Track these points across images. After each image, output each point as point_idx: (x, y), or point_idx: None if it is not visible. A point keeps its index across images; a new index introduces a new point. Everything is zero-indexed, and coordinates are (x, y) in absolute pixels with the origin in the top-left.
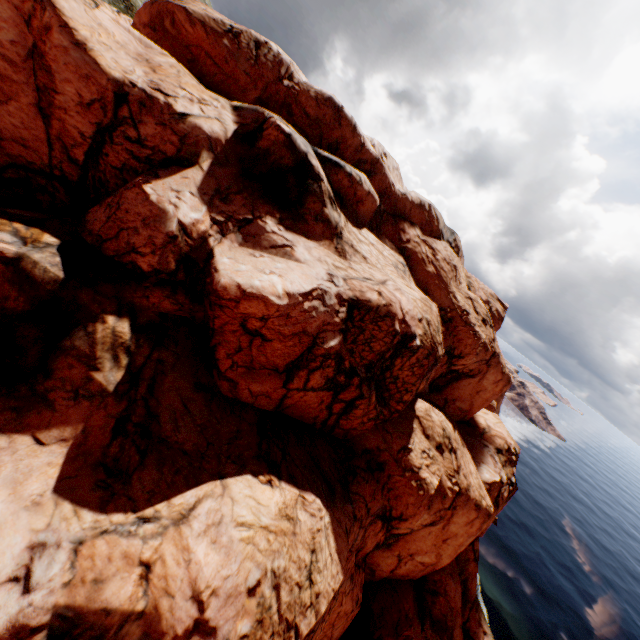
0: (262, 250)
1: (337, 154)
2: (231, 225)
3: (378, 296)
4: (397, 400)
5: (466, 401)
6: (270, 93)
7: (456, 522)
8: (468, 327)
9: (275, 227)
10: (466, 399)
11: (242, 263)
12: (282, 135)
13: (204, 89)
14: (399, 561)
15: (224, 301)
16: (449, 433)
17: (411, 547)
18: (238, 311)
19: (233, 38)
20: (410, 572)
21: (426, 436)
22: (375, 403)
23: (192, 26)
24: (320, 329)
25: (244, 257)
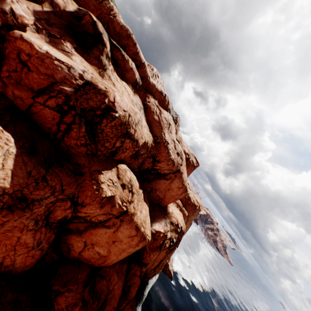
0: (56, 49)
1: (124, 51)
2: (45, 32)
3: (104, 87)
4: (102, 144)
5: (162, 193)
6: (102, 16)
7: (122, 232)
8: (166, 148)
9: (70, 47)
10: (162, 191)
11: (37, 39)
12: (91, 19)
13: None
14: (85, 246)
15: (10, 37)
16: (133, 184)
17: (94, 239)
18: (16, 45)
19: None
20: (91, 258)
21: (118, 177)
22: (85, 134)
23: None
24: (63, 80)
25: (42, 42)
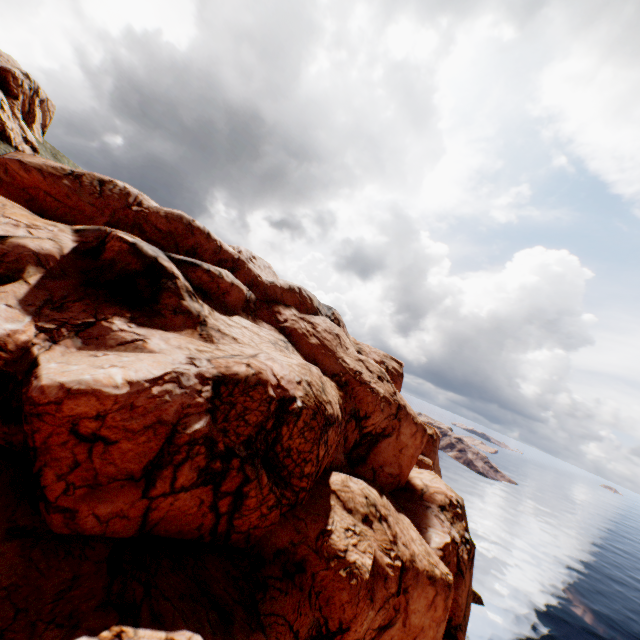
0: (108, 349)
1: (197, 258)
2: (66, 330)
3: (246, 367)
4: (299, 475)
5: (393, 464)
6: (119, 217)
7: (416, 610)
8: (364, 385)
9: (125, 325)
10: (393, 462)
11: (75, 364)
12: (126, 244)
13: (40, 218)
14: None
15: (42, 407)
16: (374, 499)
17: None
18: (63, 414)
19: (74, 179)
20: None
21: (348, 510)
22: (270, 485)
23: (28, 172)
24: (181, 414)
25: (81, 359)
